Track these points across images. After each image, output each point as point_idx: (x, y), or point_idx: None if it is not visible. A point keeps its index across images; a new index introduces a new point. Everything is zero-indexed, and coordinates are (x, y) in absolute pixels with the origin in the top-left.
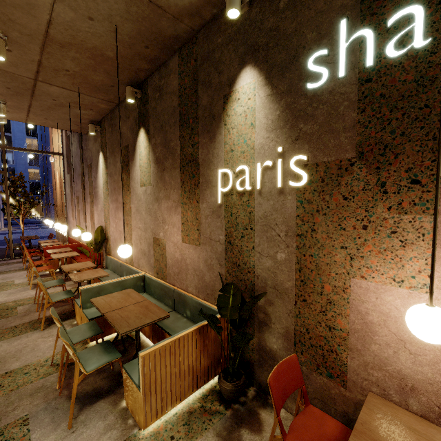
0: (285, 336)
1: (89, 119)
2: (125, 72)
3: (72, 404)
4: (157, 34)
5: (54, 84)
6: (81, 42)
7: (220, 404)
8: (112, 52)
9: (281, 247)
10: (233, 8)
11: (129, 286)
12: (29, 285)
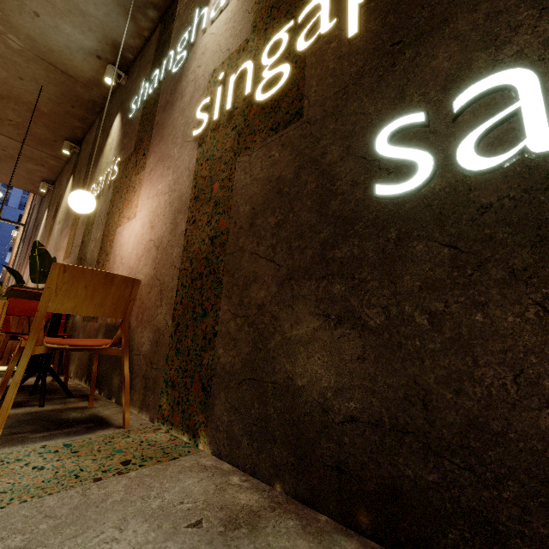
0: None
1: (44, 177)
2: (62, 128)
3: None
4: (77, 97)
5: (1, 133)
6: (18, 96)
7: None
8: (46, 108)
9: (100, 228)
10: (107, 77)
11: None
12: None
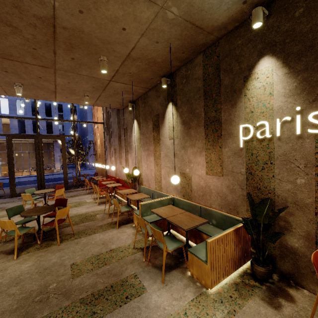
0: (306, 237)
1: (129, 100)
2: (163, 69)
3: (163, 268)
4: (193, 44)
5: (119, 82)
6: (145, 56)
7: (255, 281)
8: (161, 59)
9: (300, 174)
10: (258, 22)
11: (165, 204)
12: (95, 203)
